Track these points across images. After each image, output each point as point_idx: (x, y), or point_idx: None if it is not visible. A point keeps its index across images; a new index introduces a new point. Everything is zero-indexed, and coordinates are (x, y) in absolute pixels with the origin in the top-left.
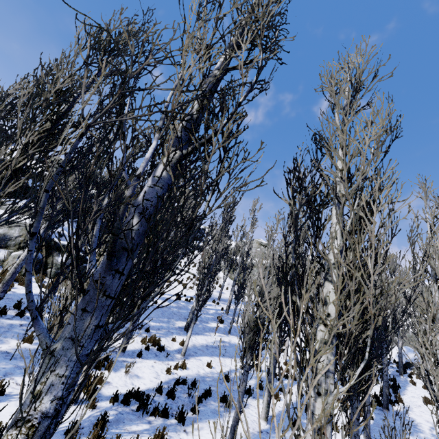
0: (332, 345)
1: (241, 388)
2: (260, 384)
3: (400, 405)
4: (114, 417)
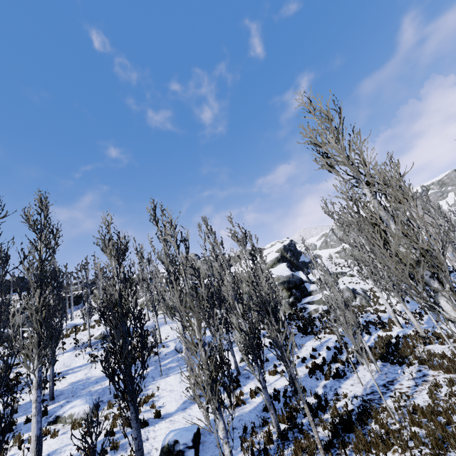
0: None
1: None
2: None
3: None
4: None
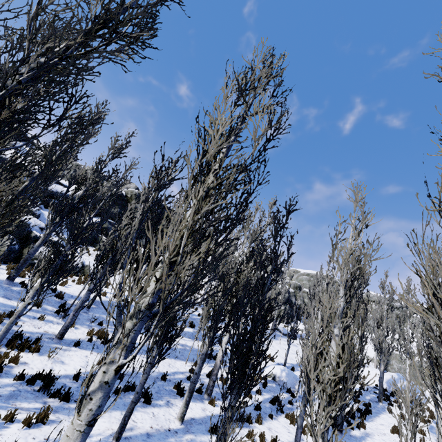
0: (136, 319)
1: (141, 379)
2: (199, 388)
3: (360, 431)
4: (9, 393)
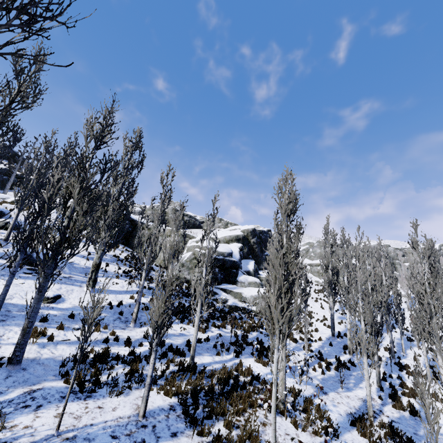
0: None
1: None
2: None
3: None
4: None
